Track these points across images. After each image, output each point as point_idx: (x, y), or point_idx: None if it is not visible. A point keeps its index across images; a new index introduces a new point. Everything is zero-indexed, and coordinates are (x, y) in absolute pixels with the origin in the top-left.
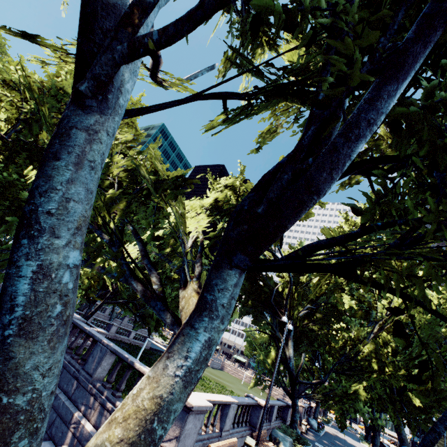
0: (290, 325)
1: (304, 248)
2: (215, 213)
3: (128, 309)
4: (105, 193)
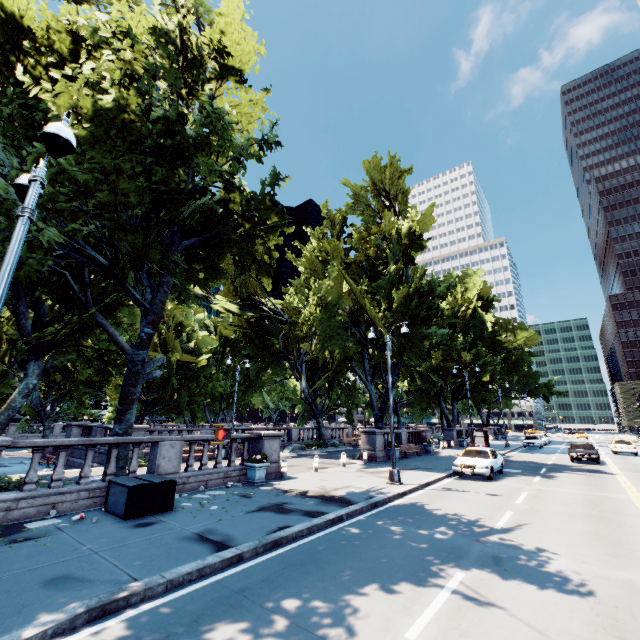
0: (247, 364)
1: (47, 346)
2: (171, 300)
3: (170, 412)
4: (3, 350)
